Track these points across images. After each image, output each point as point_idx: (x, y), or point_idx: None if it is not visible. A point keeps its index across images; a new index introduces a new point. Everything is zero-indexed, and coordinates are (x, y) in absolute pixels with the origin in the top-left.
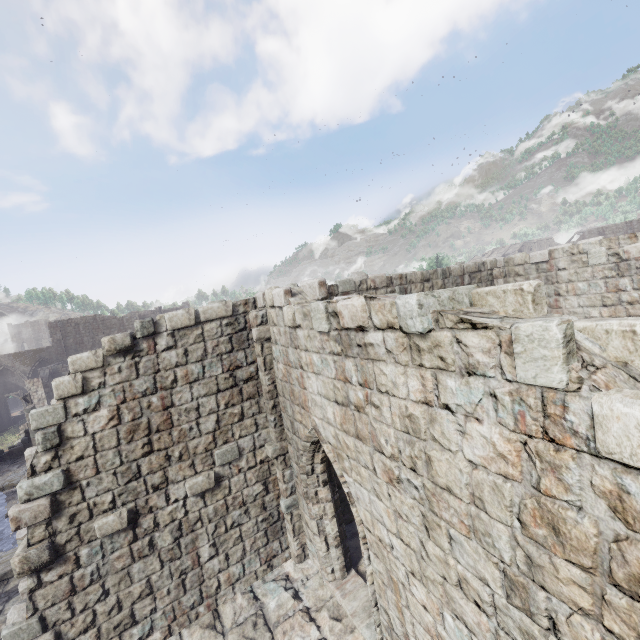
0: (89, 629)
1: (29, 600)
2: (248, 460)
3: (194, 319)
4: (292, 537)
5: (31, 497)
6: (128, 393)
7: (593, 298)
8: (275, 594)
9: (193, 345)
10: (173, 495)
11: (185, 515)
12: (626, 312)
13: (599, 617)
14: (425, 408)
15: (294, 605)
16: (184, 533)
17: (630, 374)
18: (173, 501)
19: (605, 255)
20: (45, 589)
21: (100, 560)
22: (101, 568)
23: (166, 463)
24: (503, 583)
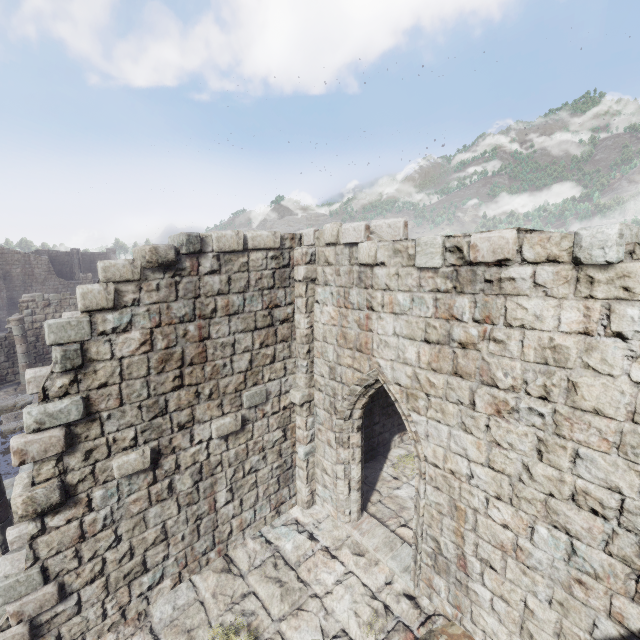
0: (96, 579)
1: (29, 548)
2: (273, 405)
3: (242, 244)
4: (305, 483)
5: (41, 426)
6: (164, 316)
7: None
8: (289, 537)
9: (237, 273)
10: (198, 436)
11: (207, 458)
12: None
13: None
14: (583, 338)
15: (312, 545)
16: (204, 477)
17: None
18: (197, 442)
19: None
20: (49, 535)
21: (115, 503)
22: (115, 512)
23: (195, 400)
24: None
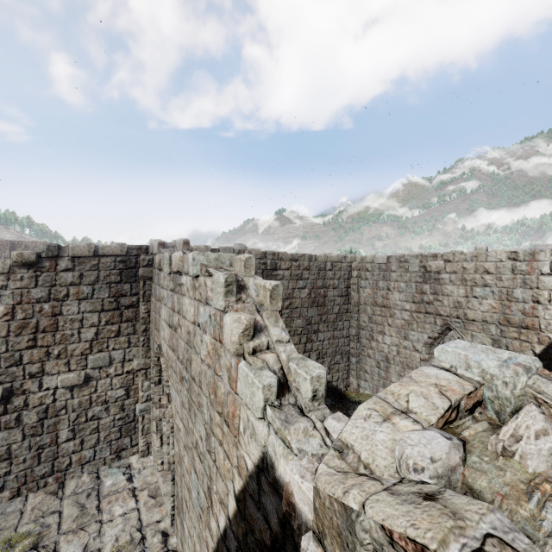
0: None
1: None
2: (116, 369)
3: (93, 252)
4: (140, 435)
5: None
6: (25, 297)
7: (408, 295)
8: (114, 476)
9: (88, 271)
10: (46, 384)
11: (53, 402)
12: (425, 309)
13: (223, 443)
14: (194, 326)
15: (125, 485)
16: (49, 416)
17: (257, 308)
18: (45, 389)
19: (418, 266)
20: None
21: None
22: None
23: (45, 358)
24: (205, 437)
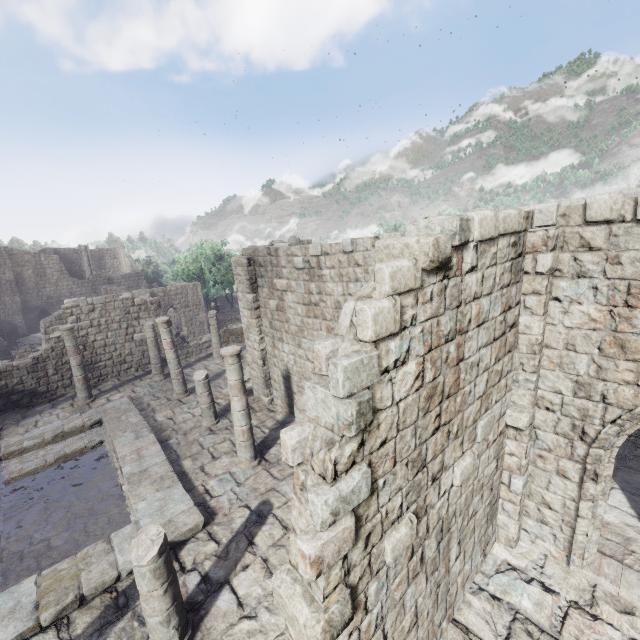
0: None
1: None
2: (494, 432)
3: (498, 228)
4: (516, 520)
5: (335, 518)
6: (434, 336)
7: None
8: (518, 590)
9: (488, 269)
10: (443, 486)
11: (446, 511)
12: None
13: None
14: None
15: (557, 601)
16: (444, 534)
17: None
18: (442, 494)
19: None
20: None
21: (384, 595)
22: (384, 606)
23: (446, 442)
24: None
